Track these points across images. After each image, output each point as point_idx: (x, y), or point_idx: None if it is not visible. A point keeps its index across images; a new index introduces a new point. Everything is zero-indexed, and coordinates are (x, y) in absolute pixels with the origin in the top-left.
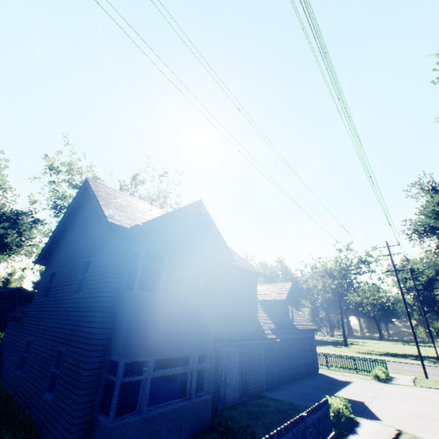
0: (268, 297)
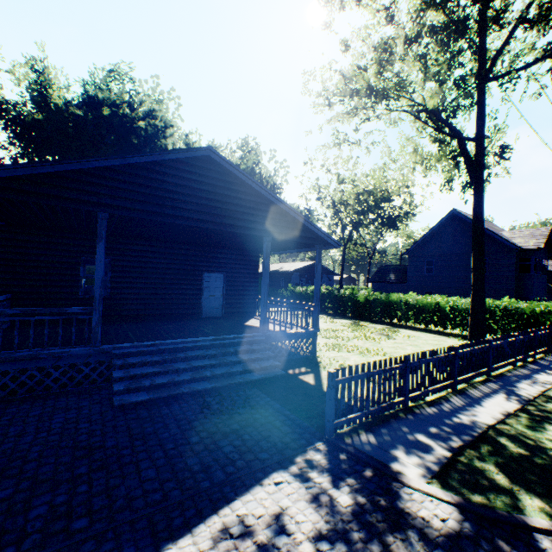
0: None
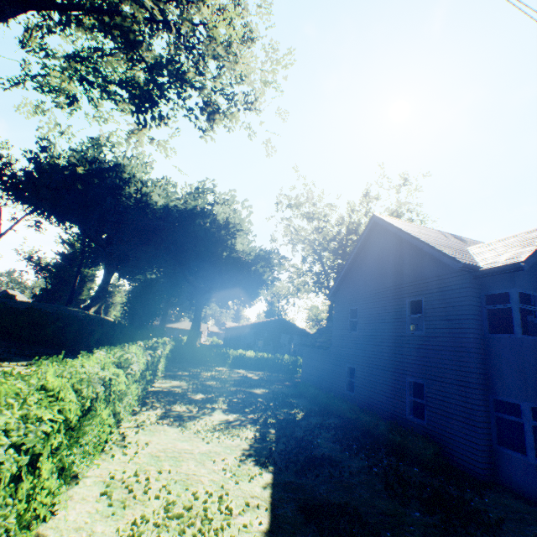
0: None
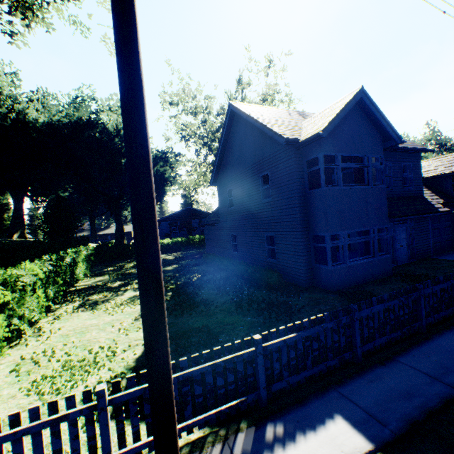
0: (431, 174)
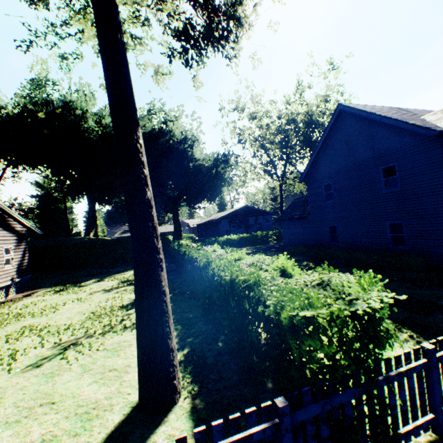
0: None
